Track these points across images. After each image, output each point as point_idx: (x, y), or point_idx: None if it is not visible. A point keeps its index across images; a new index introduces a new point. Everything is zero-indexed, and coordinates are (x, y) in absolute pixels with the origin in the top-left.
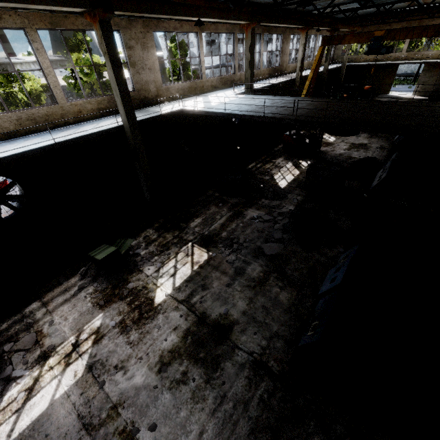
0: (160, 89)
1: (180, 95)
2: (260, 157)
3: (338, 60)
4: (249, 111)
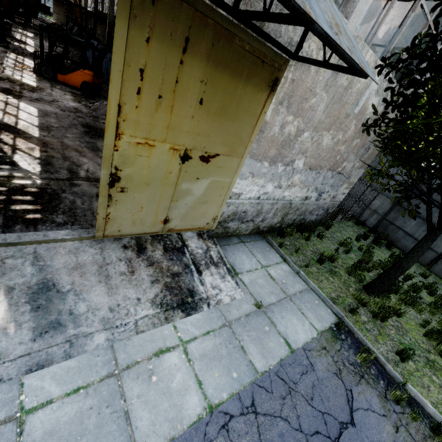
0: None
1: None
2: None
3: None
4: None
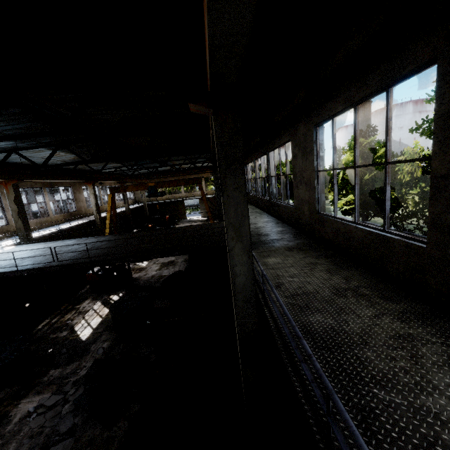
0: None
1: None
2: (58, 308)
3: (140, 201)
4: (2, 266)
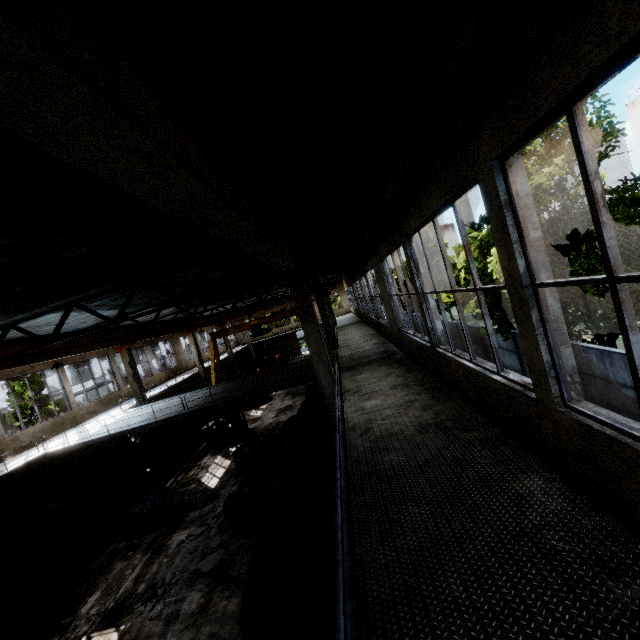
0: (2, 443)
1: (38, 438)
2: (180, 467)
3: (243, 342)
4: (140, 421)
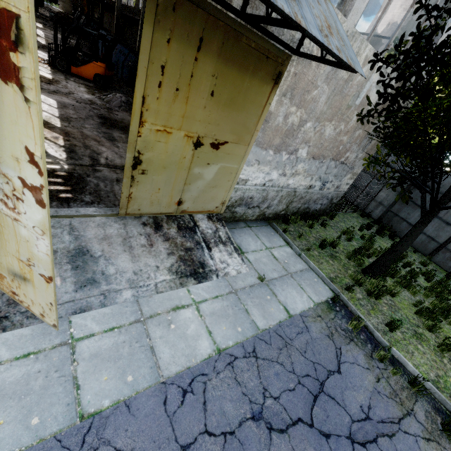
0: None
1: None
2: None
3: None
4: None
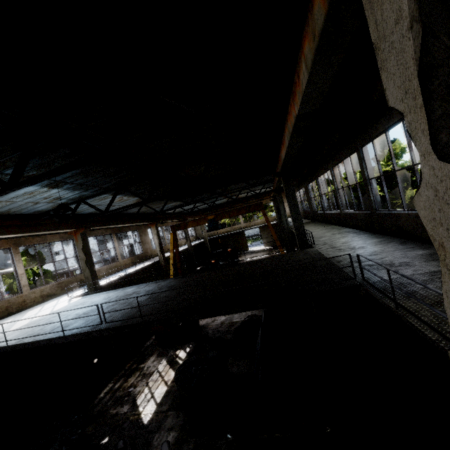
0: None
1: None
2: (123, 367)
3: (201, 237)
4: (54, 328)
